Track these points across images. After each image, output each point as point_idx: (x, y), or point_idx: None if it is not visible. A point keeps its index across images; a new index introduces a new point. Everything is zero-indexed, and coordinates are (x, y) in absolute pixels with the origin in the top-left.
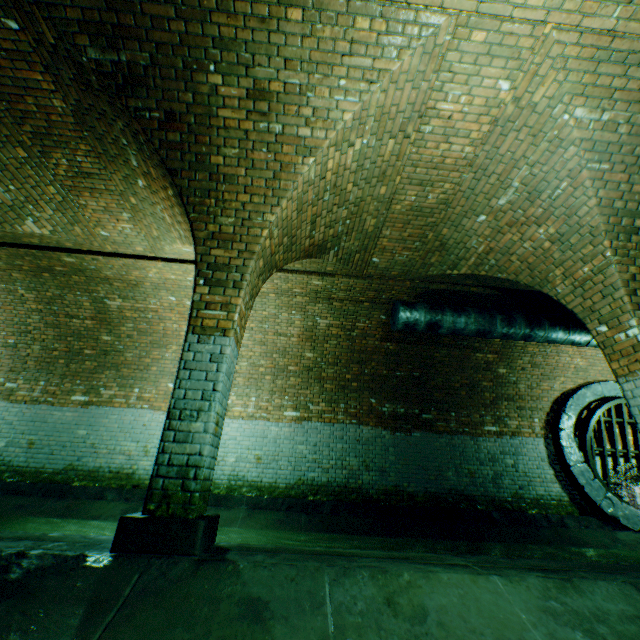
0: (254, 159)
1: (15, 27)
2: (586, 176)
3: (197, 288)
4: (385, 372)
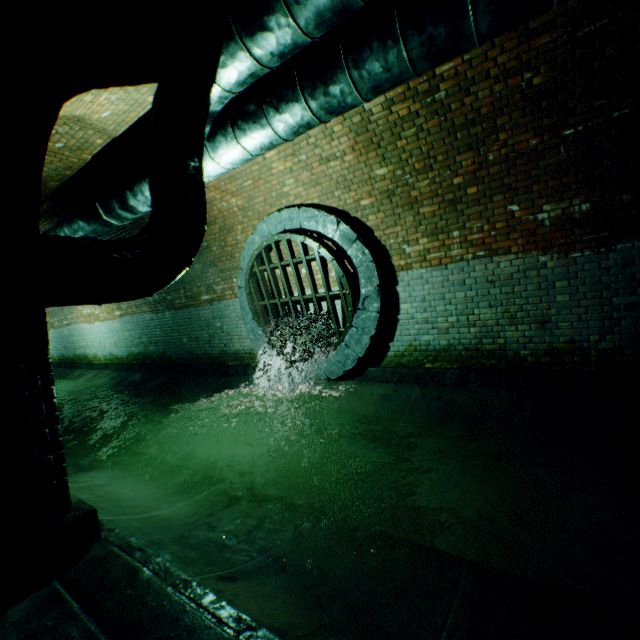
0: None
1: None
2: None
3: None
4: None
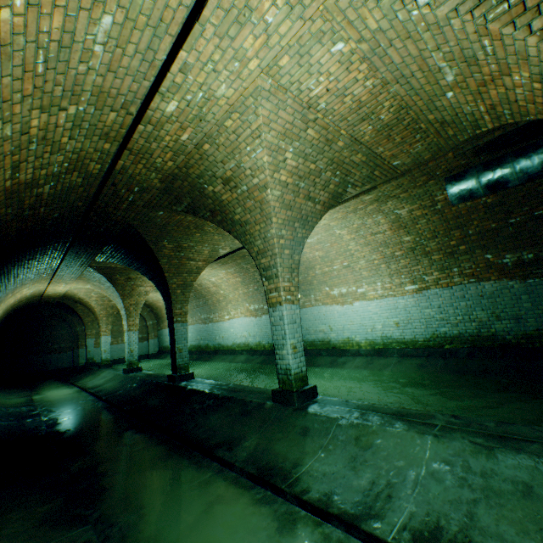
0: (248, 207)
1: (162, 213)
2: (496, 28)
3: (263, 283)
4: (493, 225)
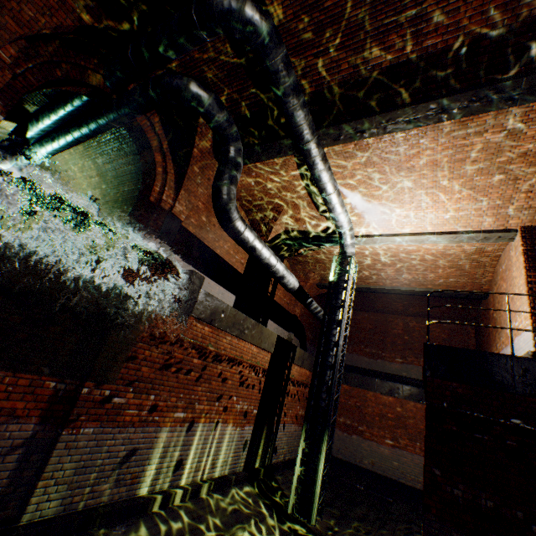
0: None
1: None
2: None
3: None
4: None
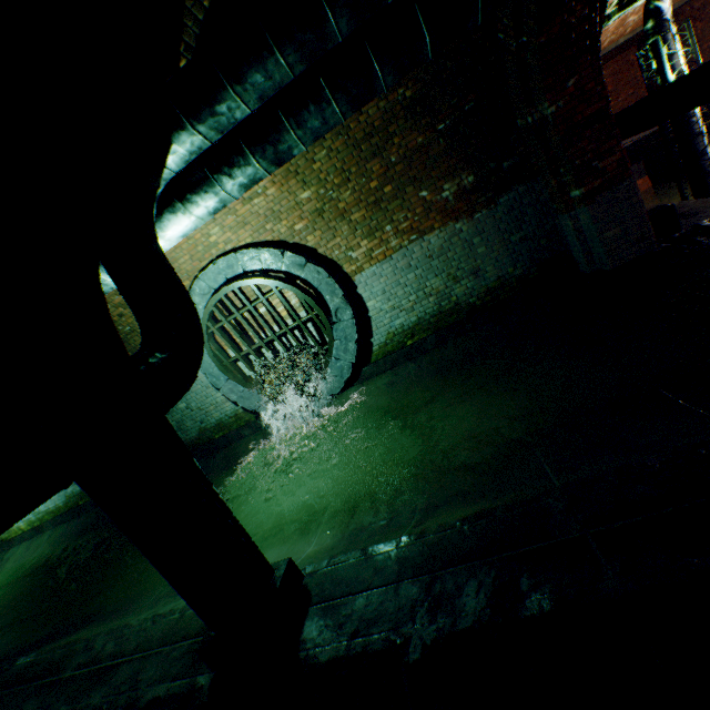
0: None
1: None
2: None
3: None
4: None
